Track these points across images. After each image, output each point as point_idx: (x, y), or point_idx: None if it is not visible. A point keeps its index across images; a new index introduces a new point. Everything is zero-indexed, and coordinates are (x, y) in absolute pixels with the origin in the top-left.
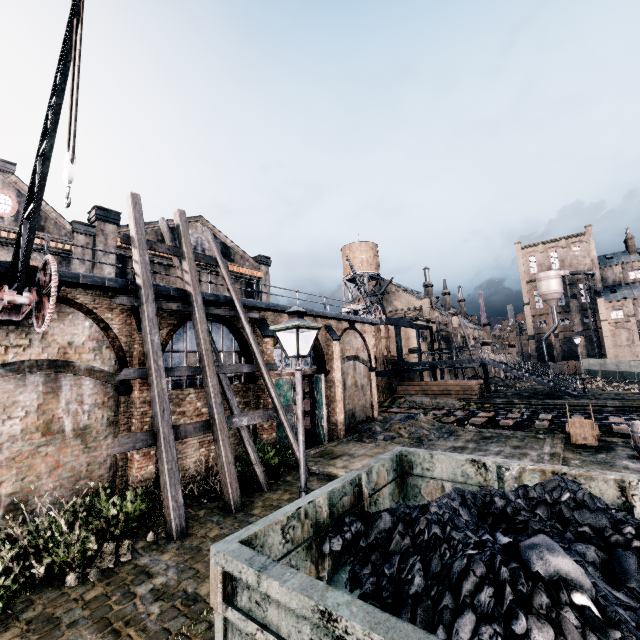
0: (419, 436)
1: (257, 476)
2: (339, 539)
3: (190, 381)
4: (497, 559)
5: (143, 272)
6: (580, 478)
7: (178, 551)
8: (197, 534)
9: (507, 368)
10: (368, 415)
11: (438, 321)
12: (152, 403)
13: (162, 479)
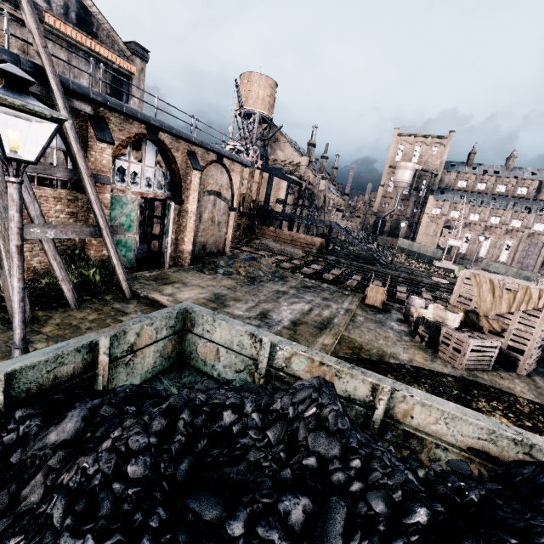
0: (254, 276)
1: (63, 292)
2: None
3: None
4: None
5: None
6: (342, 372)
7: None
8: None
9: (346, 234)
10: (219, 249)
11: (309, 180)
12: None
13: None
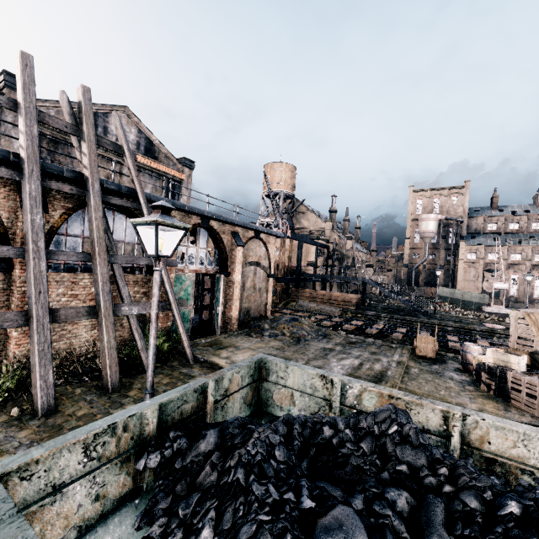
0: (298, 336)
1: (142, 360)
2: (158, 455)
3: (86, 266)
4: (286, 538)
5: (28, 145)
6: (412, 404)
7: (38, 429)
8: (65, 412)
9: (381, 288)
10: (261, 313)
11: (335, 242)
12: (27, 284)
13: (32, 359)
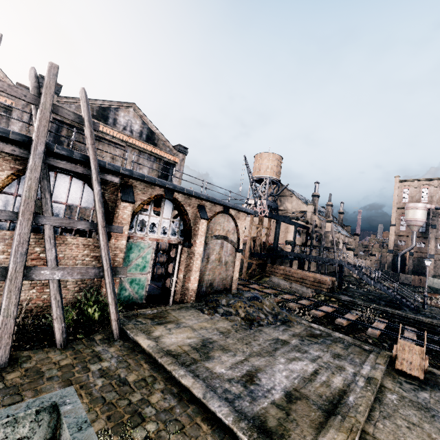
0: (253, 318)
1: (54, 331)
2: None
3: (34, 226)
4: None
5: None
6: None
7: None
8: None
9: (359, 273)
10: (226, 287)
11: (315, 224)
12: None
13: None
